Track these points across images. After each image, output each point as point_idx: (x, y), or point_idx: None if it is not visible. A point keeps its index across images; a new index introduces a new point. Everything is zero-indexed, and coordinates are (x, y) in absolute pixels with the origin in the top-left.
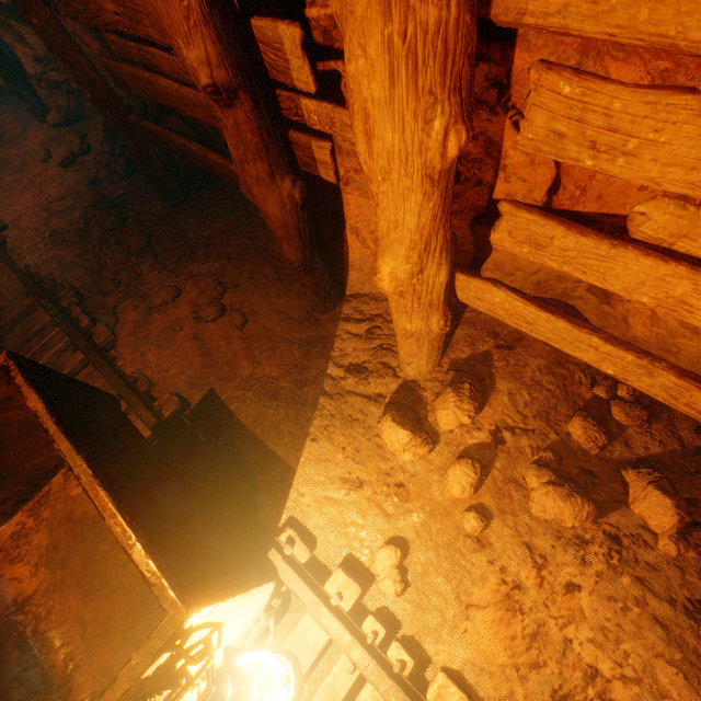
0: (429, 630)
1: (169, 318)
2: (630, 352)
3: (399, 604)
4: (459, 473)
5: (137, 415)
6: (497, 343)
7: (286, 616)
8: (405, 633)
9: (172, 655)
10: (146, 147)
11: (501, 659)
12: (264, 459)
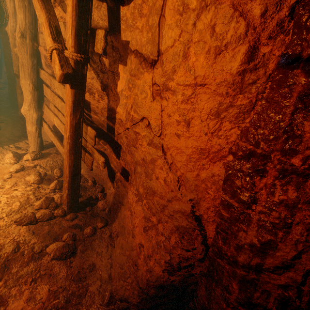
0: None
1: None
2: (55, 135)
3: None
4: (16, 166)
5: None
6: (56, 152)
7: None
8: None
9: None
10: (15, 91)
11: None
12: None
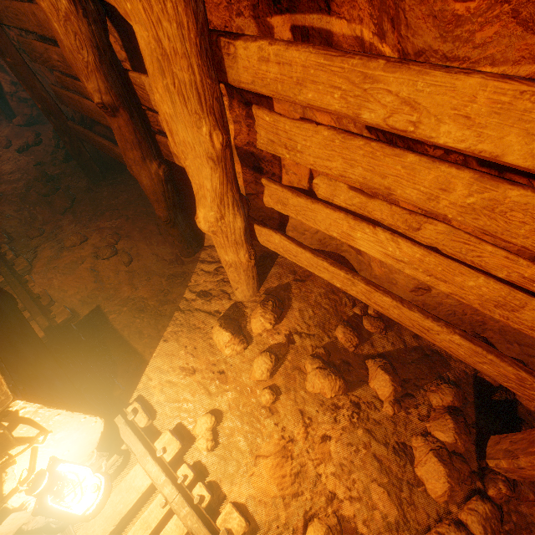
0: (228, 476)
1: (75, 255)
2: (342, 270)
3: (209, 458)
4: (261, 362)
5: (36, 321)
6: (295, 278)
7: (124, 471)
8: (211, 479)
9: (1, 436)
10: (78, 142)
11: (274, 493)
12: (127, 353)
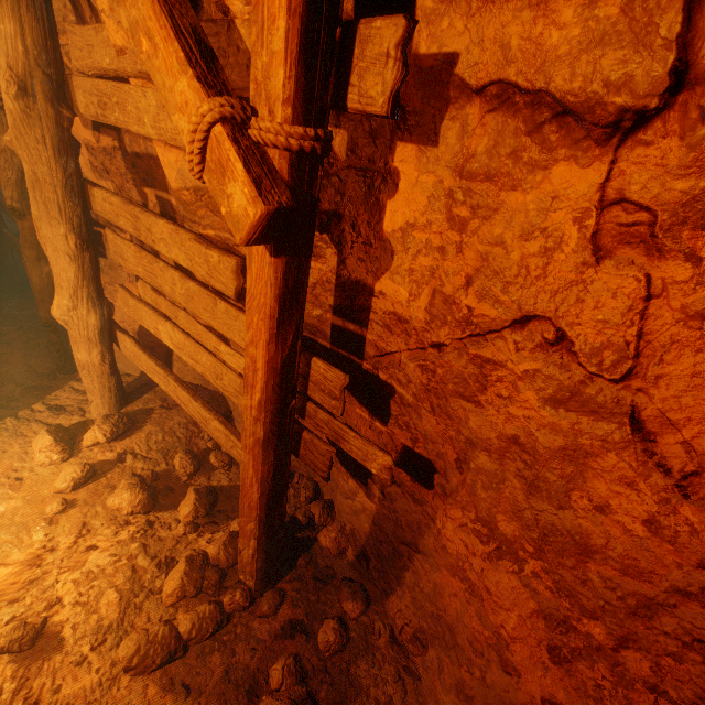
0: None
1: None
2: (164, 370)
3: None
4: (70, 470)
5: None
6: (163, 404)
7: None
8: None
9: None
10: (7, 249)
11: None
12: None
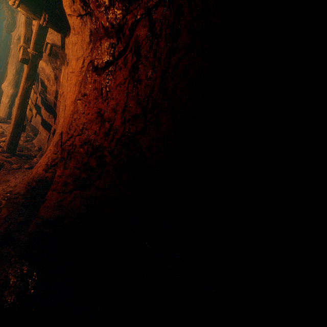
0: None
1: None
2: None
3: None
4: None
5: None
6: None
7: None
8: None
9: None
10: None
11: None
12: None
